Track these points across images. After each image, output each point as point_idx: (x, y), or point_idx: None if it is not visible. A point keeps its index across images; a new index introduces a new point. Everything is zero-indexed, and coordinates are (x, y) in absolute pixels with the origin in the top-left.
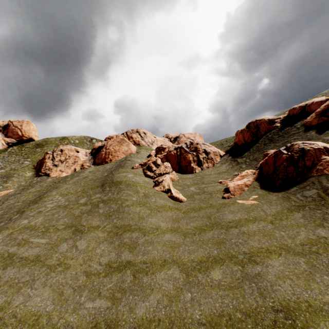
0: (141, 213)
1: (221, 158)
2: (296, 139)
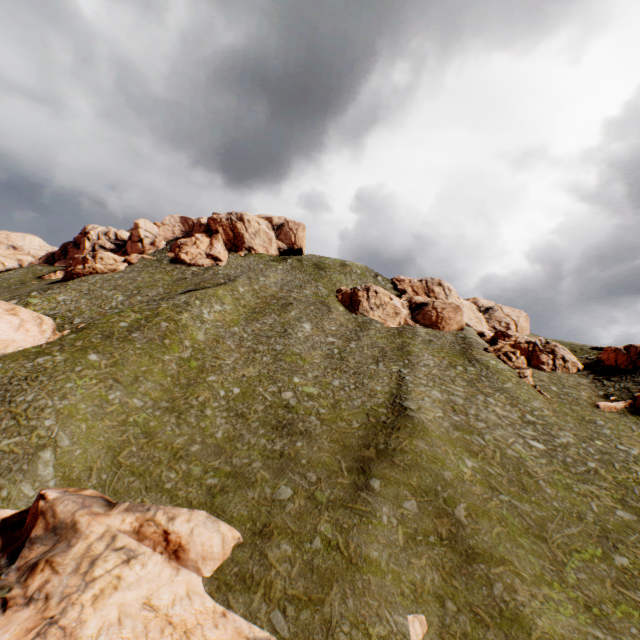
0: (522, 396)
1: (578, 371)
2: None
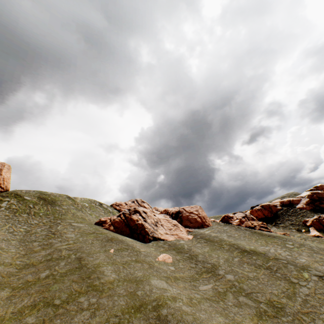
0: None
1: None
2: (307, 214)
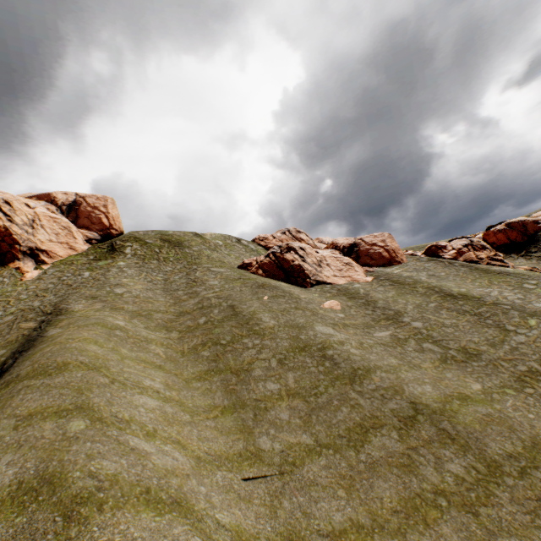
0: None
1: None
2: None
